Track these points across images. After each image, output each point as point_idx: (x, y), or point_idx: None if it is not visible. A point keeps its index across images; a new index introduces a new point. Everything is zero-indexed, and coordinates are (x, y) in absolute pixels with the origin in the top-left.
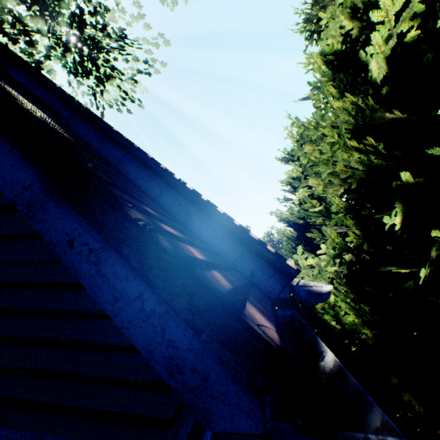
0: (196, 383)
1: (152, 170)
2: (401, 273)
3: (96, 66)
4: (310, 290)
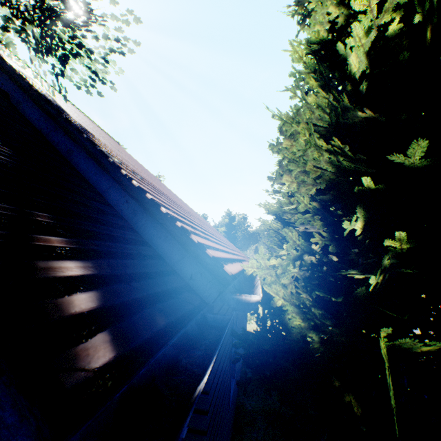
0: (14, 421)
1: (99, 163)
2: (362, 277)
3: (61, 42)
4: (239, 299)
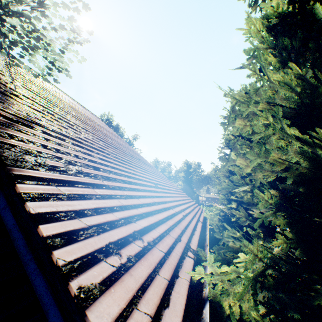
0: None
1: None
2: None
3: (20, 36)
4: None
